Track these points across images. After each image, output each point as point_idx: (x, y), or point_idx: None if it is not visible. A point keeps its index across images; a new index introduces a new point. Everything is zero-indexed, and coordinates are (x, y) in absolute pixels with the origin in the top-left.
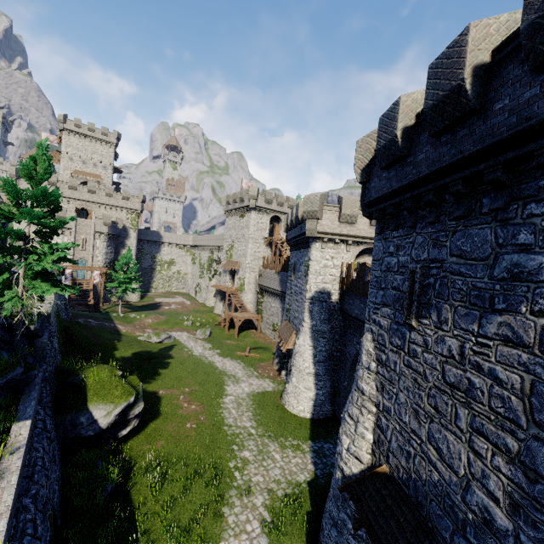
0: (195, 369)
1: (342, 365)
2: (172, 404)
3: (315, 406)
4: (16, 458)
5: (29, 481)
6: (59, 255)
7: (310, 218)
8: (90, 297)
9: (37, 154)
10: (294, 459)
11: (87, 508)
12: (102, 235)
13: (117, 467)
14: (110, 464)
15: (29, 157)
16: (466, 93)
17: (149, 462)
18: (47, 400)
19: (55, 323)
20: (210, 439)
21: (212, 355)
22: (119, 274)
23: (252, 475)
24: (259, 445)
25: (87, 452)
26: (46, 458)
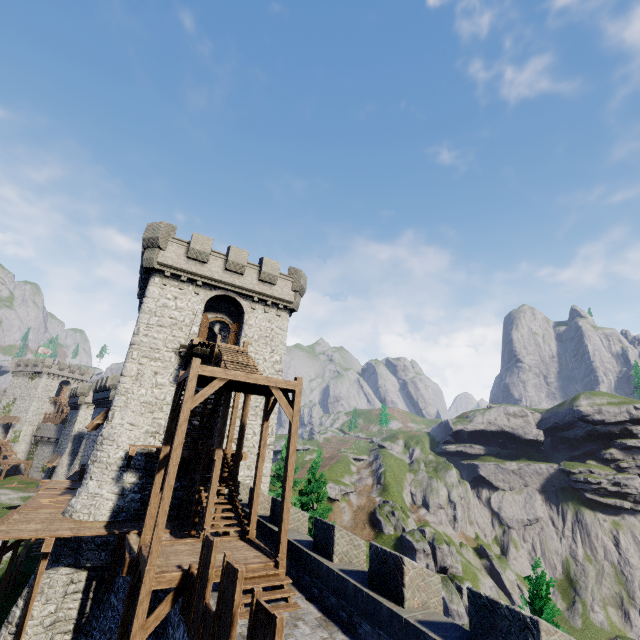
0: None
1: None
2: None
3: None
4: None
5: None
6: None
7: (82, 396)
8: None
9: None
10: None
11: None
12: None
13: None
14: None
15: None
16: (102, 388)
17: None
18: None
19: None
20: None
21: None
22: None
23: None
24: None
25: None
26: None
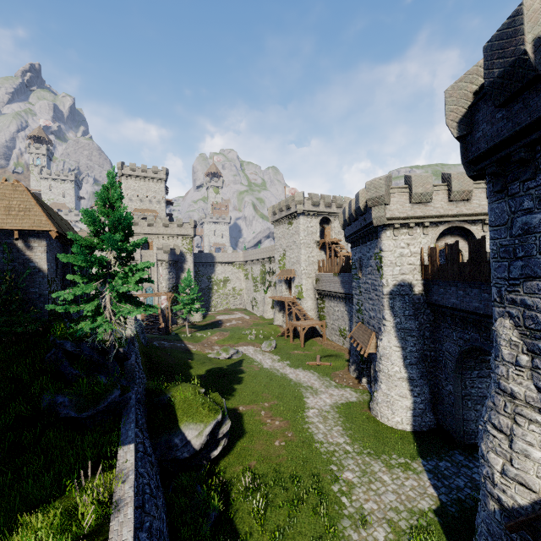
0: (269, 382)
1: (441, 366)
2: (254, 420)
3: (415, 416)
4: (128, 487)
5: (141, 512)
6: (138, 276)
7: (376, 205)
8: (160, 321)
9: (110, 183)
10: (407, 481)
11: (194, 539)
12: (163, 263)
13: (217, 492)
14: (208, 488)
15: (104, 188)
16: None
17: (245, 486)
18: (142, 422)
19: (137, 346)
20: (303, 458)
21: (283, 367)
22: (183, 297)
23: (363, 501)
24: (360, 465)
25: (184, 475)
26: (152, 484)
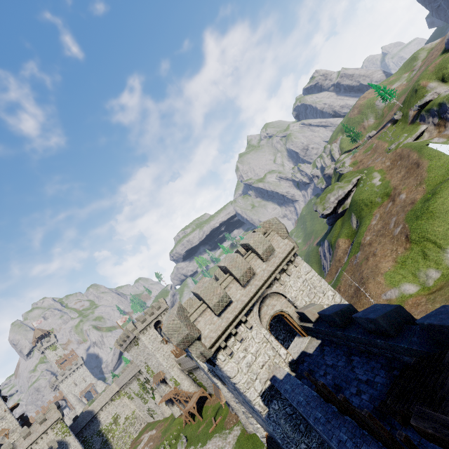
0: None
1: None
2: None
3: None
4: None
5: None
6: None
7: None
8: None
9: None
10: None
11: None
12: None
13: None
14: None
15: None
16: None
17: None
18: None
19: None
20: None
21: None
22: None
23: None
24: None
25: None
26: None
